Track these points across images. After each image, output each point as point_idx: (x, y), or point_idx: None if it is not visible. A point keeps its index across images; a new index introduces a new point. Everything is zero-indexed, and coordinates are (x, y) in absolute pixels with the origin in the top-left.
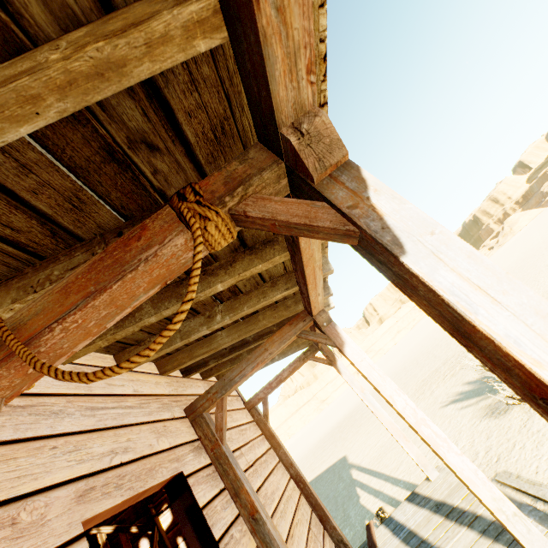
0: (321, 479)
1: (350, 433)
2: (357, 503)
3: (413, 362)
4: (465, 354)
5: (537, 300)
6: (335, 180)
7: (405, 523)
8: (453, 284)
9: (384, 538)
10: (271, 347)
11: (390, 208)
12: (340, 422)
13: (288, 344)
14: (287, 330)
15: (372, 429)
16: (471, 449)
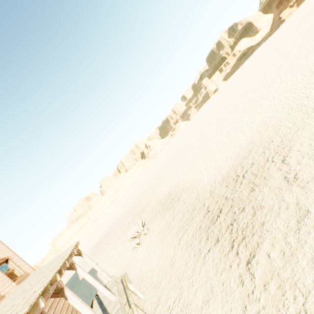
0: None
1: (102, 248)
2: (96, 288)
3: (131, 206)
4: (141, 213)
5: (80, 302)
6: (61, 291)
7: (100, 297)
8: (73, 302)
9: (95, 303)
10: None
11: (67, 294)
12: (100, 239)
13: None
14: None
15: (109, 248)
16: (125, 263)
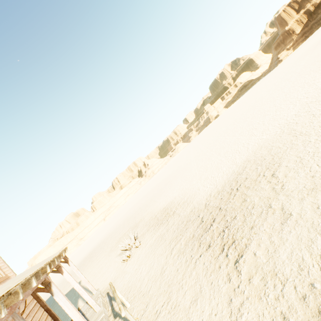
0: (66, 296)
1: (87, 266)
2: (77, 305)
3: (123, 223)
4: (133, 228)
5: (65, 299)
6: (48, 285)
7: (82, 311)
8: (58, 299)
9: None
10: None
11: (54, 289)
12: (86, 257)
13: None
14: None
15: (95, 264)
16: (112, 277)
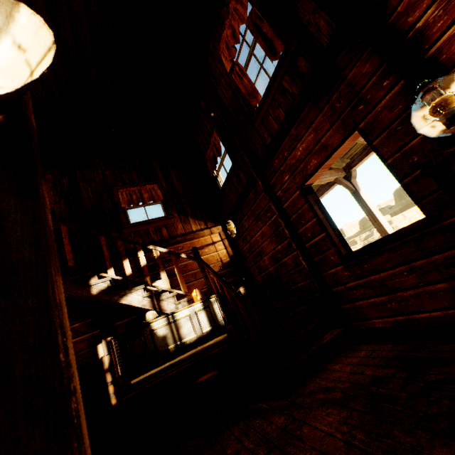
0: None
1: None
2: None
3: None
4: None
5: None
6: None
7: None
8: None
9: None
10: (325, 175)
11: None
12: None
13: (328, 181)
14: (333, 172)
15: None
16: None
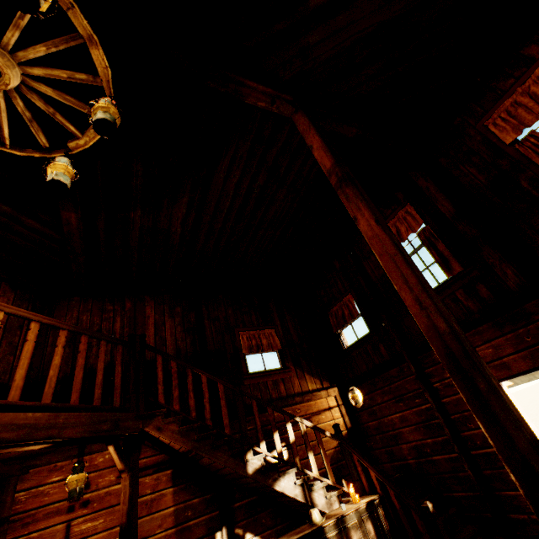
0: None
1: None
2: None
3: None
4: None
5: None
6: None
7: None
8: None
9: None
10: None
11: None
12: None
13: None
14: None
15: None
16: None
